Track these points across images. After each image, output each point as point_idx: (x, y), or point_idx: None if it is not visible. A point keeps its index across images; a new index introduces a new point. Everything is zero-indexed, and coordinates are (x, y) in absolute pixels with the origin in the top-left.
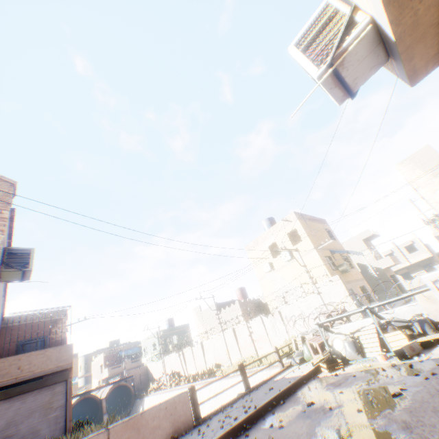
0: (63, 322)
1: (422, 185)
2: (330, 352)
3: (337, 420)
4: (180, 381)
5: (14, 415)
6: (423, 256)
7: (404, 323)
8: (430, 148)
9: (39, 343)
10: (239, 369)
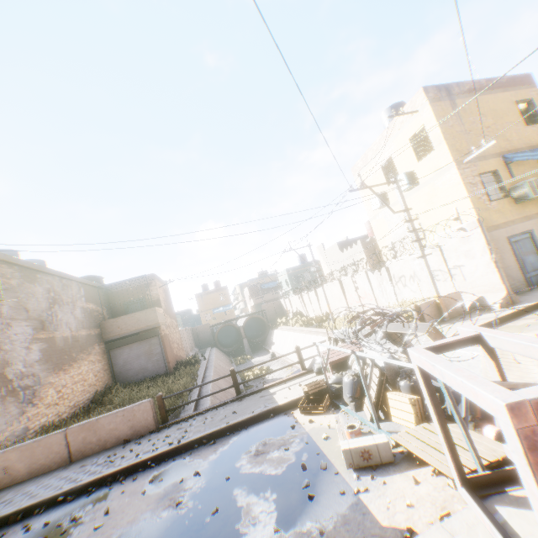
0: (153, 285)
1: None
2: (327, 384)
3: (137, 537)
4: (296, 323)
5: (126, 358)
6: None
7: (437, 383)
8: None
9: (139, 303)
10: (227, 376)
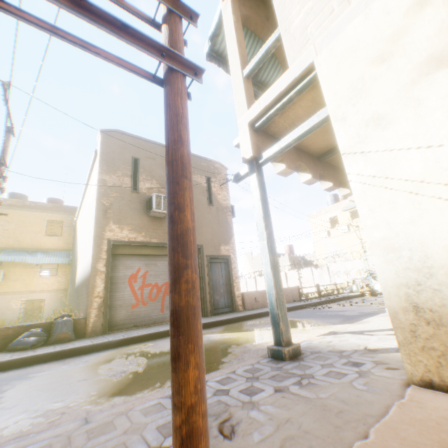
0: None
1: None
2: (372, 288)
3: (379, 300)
4: None
5: None
6: None
7: None
8: None
9: None
10: (317, 286)
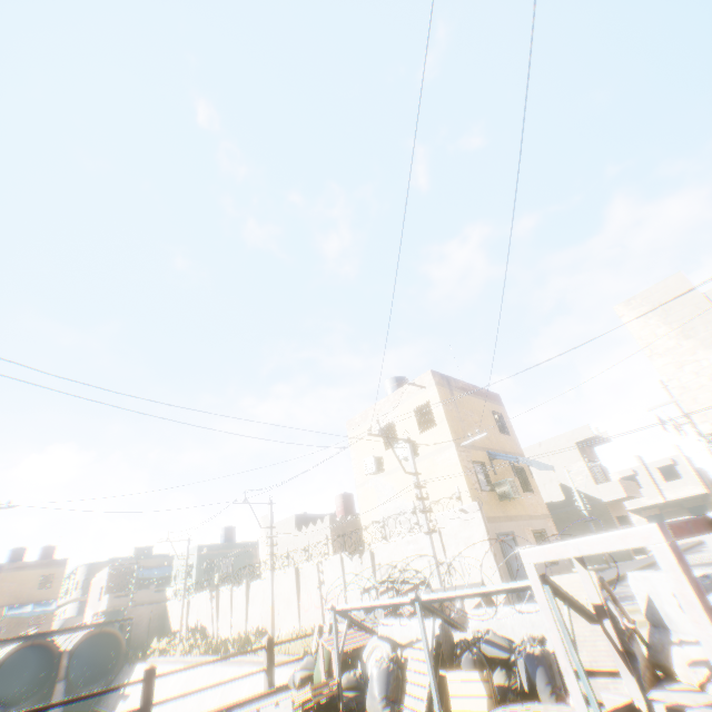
0: None
1: (659, 350)
2: (339, 684)
3: None
4: (193, 647)
5: None
6: (691, 490)
7: (504, 651)
8: (683, 280)
9: None
10: (138, 681)
